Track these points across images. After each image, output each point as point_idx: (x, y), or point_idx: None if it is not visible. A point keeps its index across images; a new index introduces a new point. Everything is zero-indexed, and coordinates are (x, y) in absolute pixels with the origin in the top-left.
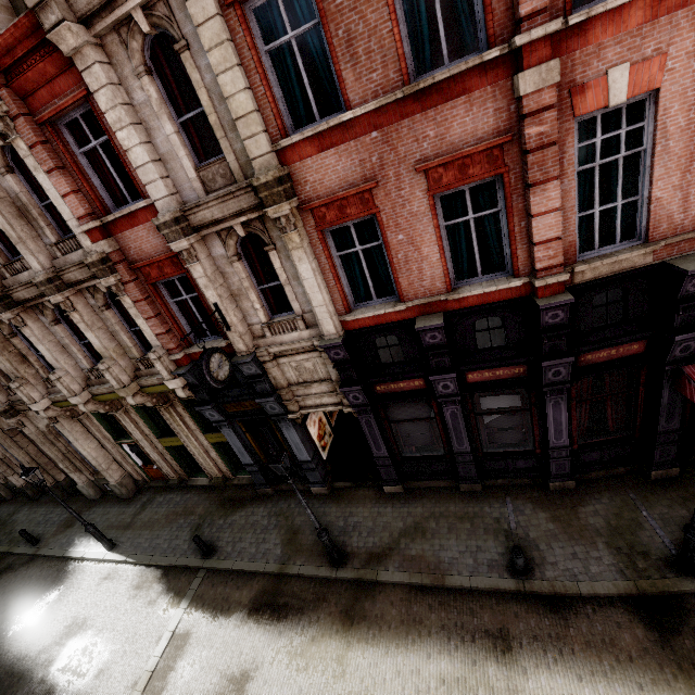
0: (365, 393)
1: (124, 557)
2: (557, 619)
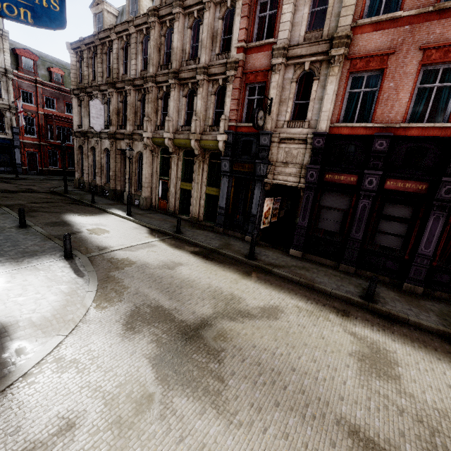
0: (318, 175)
1: (134, 219)
2: (386, 322)
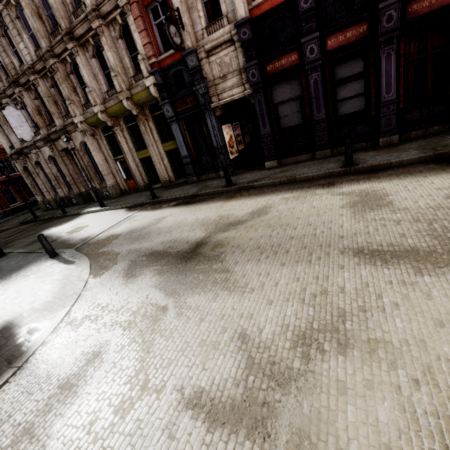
0: (259, 72)
1: (108, 207)
2: (370, 174)
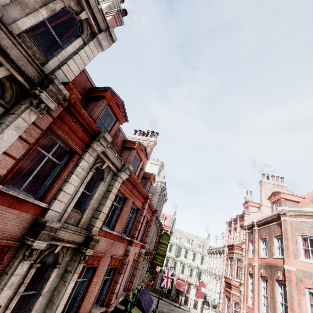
0: None
1: None
2: None
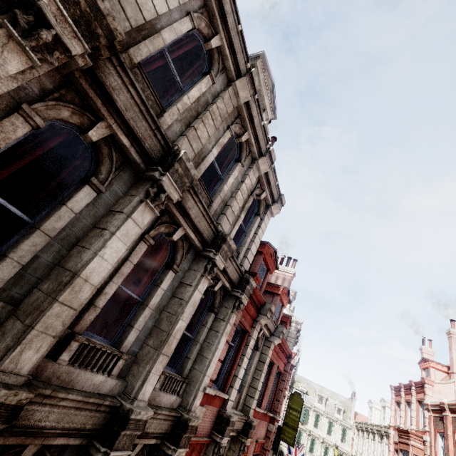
0: None
1: None
2: None
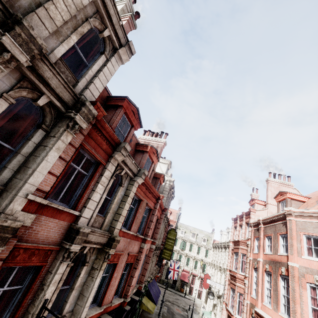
0: None
1: None
2: None
